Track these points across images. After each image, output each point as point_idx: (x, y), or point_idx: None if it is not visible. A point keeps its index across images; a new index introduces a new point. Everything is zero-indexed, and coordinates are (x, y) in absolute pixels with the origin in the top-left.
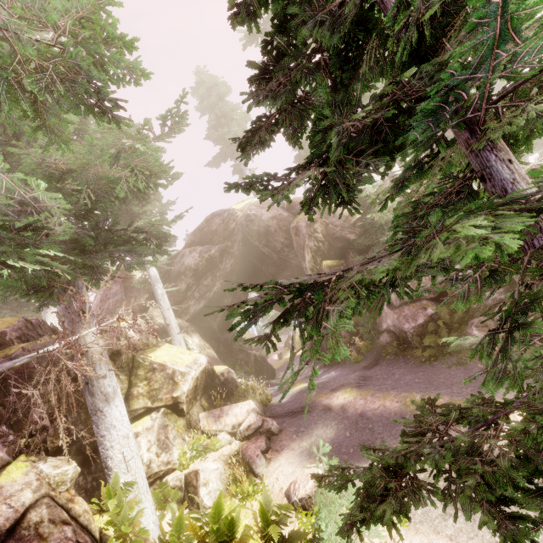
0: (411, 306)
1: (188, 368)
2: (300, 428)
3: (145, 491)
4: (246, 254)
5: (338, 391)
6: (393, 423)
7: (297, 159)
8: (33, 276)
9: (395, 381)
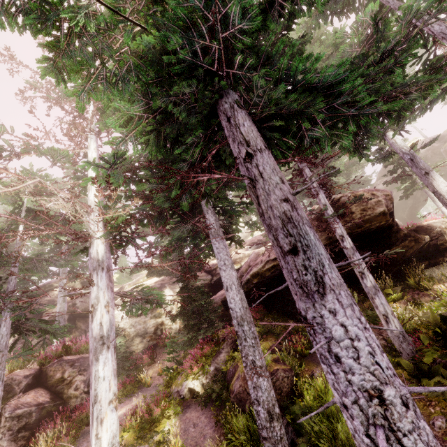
0: None
1: None
2: None
3: None
4: None
5: None
6: None
7: None
8: None
9: None
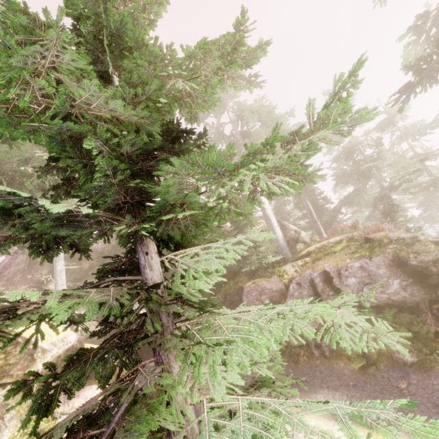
0: None
1: (52, 345)
2: None
3: None
4: None
5: None
6: None
7: None
8: None
9: None
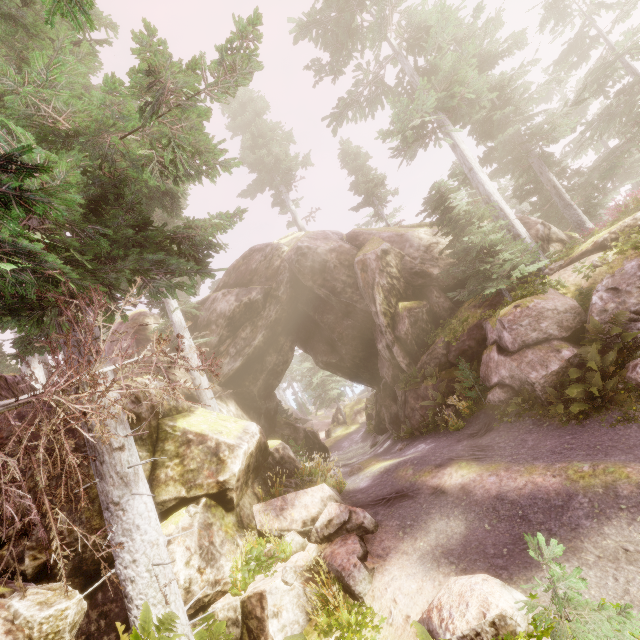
0: (536, 349)
1: (238, 439)
2: (406, 522)
3: (188, 633)
4: (294, 300)
5: (447, 467)
6: (558, 507)
7: (353, 185)
8: (13, 279)
9: (532, 449)
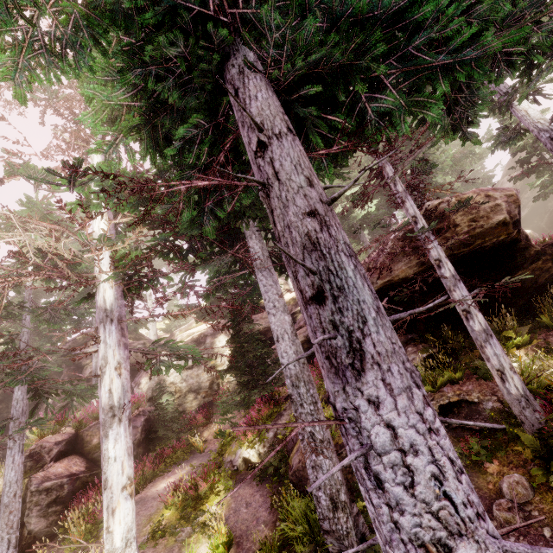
0: None
1: None
2: None
3: None
4: None
5: None
6: None
7: None
8: None
9: None
